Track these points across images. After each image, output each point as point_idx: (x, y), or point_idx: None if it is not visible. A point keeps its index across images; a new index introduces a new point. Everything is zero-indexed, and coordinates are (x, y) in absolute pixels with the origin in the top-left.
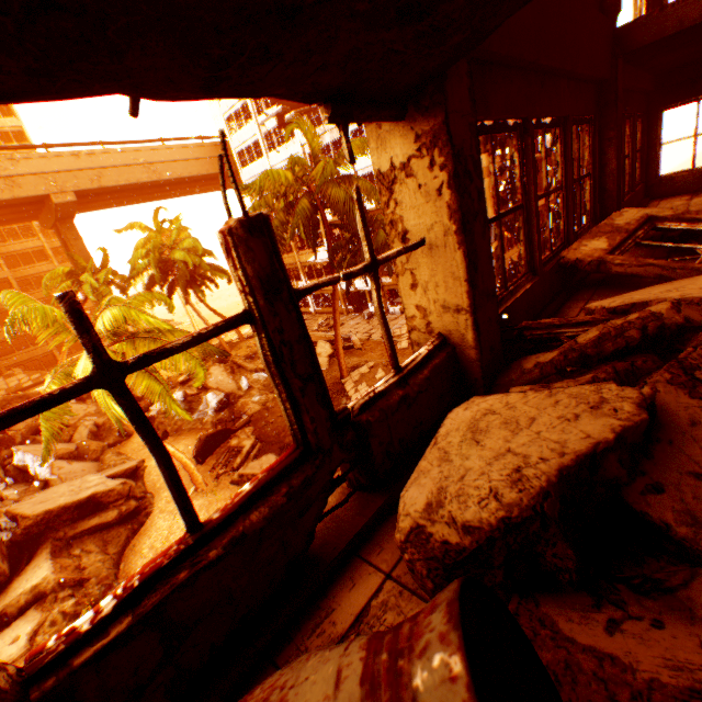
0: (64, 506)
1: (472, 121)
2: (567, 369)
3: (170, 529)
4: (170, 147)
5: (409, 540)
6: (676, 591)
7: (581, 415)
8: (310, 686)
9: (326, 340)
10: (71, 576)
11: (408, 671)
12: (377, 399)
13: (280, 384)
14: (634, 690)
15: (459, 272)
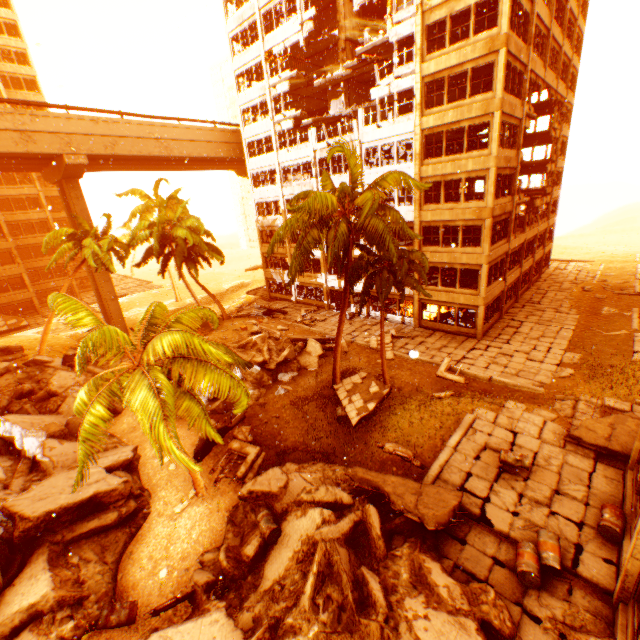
0: (65, 506)
1: None
2: None
3: (170, 537)
4: (185, 127)
5: None
6: None
7: None
8: None
9: (315, 338)
10: (71, 593)
11: None
12: None
13: None
14: None
15: None
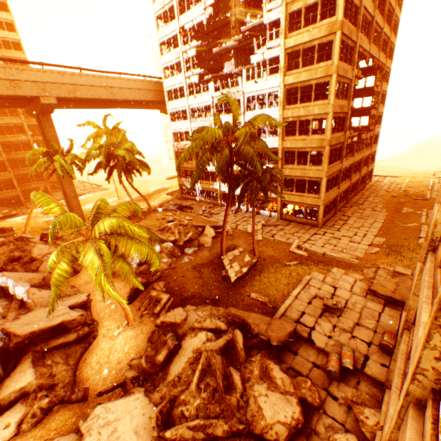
0: (43, 329)
1: None
2: None
3: (110, 350)
4: (124, 79)
5: None
6: None
7: None
8: None
9: (210, 225)
10: (47, 381)
11: None
12: None
13: None
14: None
15: None
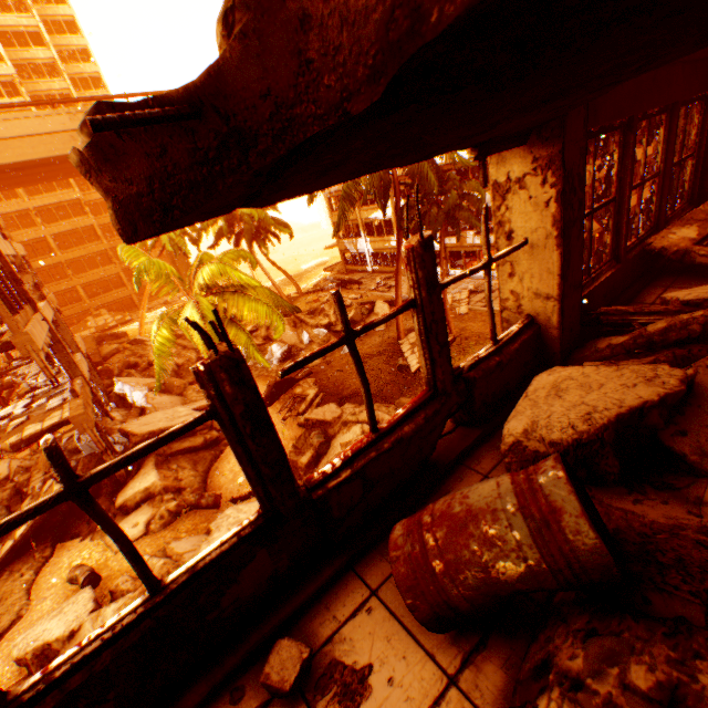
0: (163, 429)
1: (582, 144)
2: (634, 351)
3: None
4: None
5: (510, 449)
6: (680, 489)
7: (638, 384)
8: (481, 489)
9: (384, 301)
10: (173, 484)
11: (535, 478)
12: (480, 363)
13: (425, 348)
14: (641, 523)
15: (553, 268)
